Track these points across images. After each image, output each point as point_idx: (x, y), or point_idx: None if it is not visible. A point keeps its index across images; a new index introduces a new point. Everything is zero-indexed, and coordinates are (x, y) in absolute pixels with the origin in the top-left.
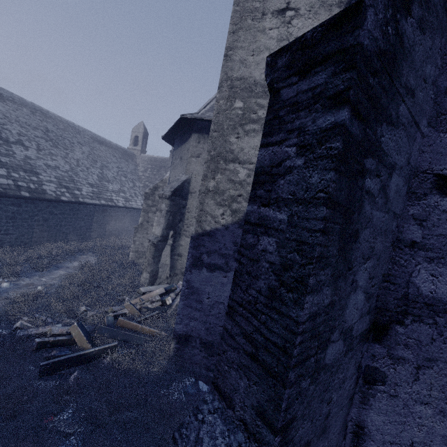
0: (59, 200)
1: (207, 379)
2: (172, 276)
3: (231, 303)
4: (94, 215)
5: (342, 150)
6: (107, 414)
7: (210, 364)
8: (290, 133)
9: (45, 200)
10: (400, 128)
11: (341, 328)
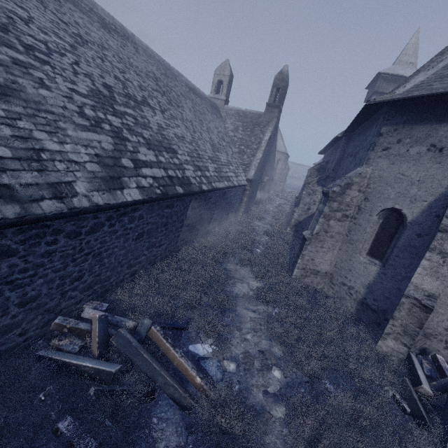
0: (201, 190)
1: None
2: None
3: None
4: (217, 201)
5: None
6: None
7: None
8: None
9: (192, 194)
10: None
11: None
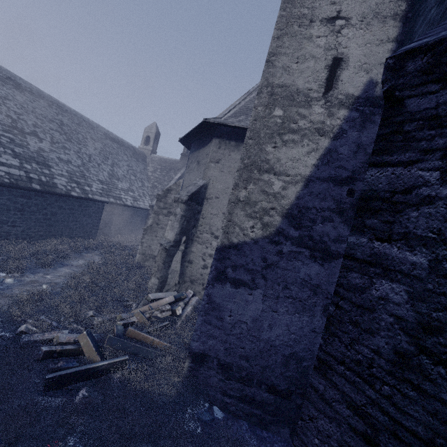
0: (68, 194)
1: (222, 405)
2: (180, 284)
3: (323, 356)
4: (102, 212)
5: None
6: (119, 444)
7: (227, 388)
8: (426, 153)
9: (55, 194)
10: None
11: None
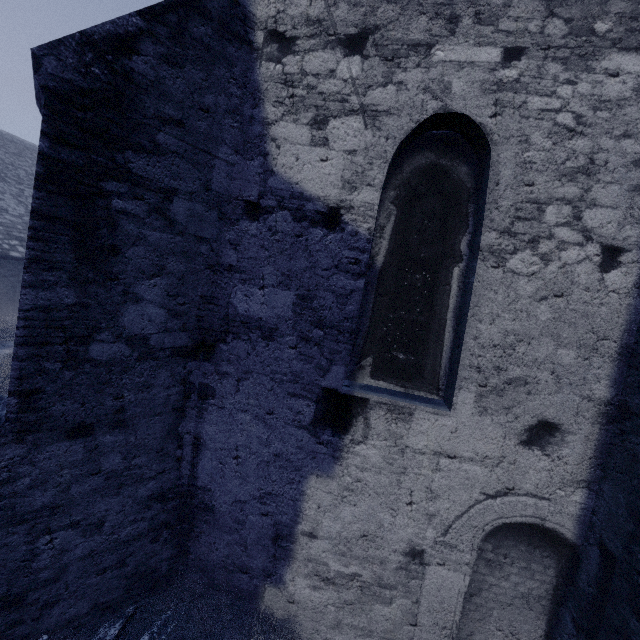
0: (6, 256)
1: None
2: None
3: None
4: None
5: (46, 173)
6: None
7: None
8: None
9: None
10: (169, 156)
11: (118, 333)
